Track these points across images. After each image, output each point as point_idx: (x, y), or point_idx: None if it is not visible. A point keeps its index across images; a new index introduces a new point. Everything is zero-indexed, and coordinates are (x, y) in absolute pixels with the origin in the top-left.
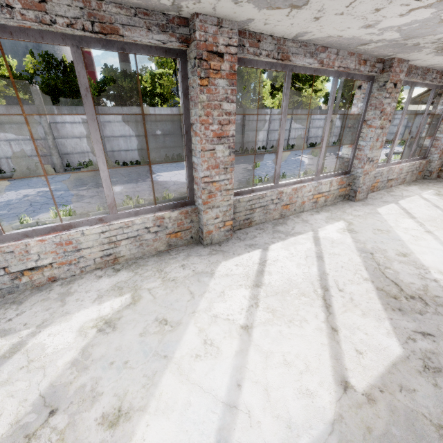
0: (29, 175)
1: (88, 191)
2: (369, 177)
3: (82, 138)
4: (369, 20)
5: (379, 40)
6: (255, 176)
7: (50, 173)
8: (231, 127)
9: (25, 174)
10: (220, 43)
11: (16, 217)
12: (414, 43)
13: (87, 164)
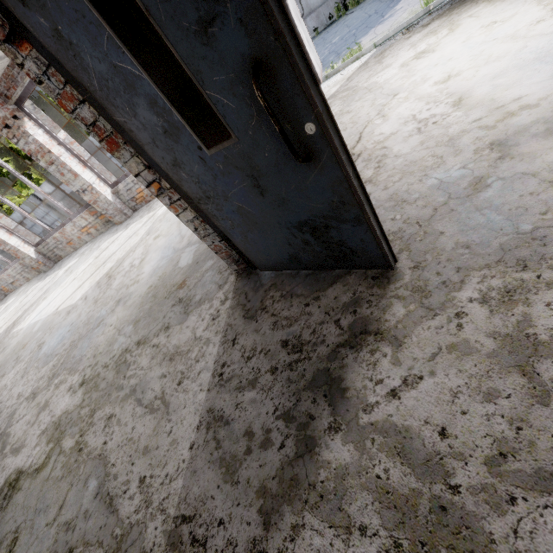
0: None
1: None
2: (105, 202)
3: None
4: None
5: None
6: None
7: None
8: None
9: None
10: None
11: None
12: None
13: None
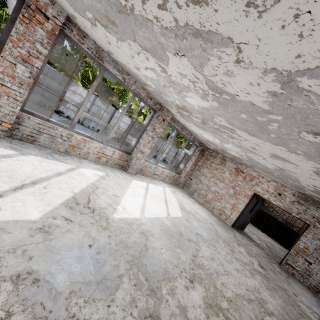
0: None
1: None
2: (140, 162)
3: None
4: (134, 63)
5: (150, 85)
6: None
7: None
8: (39, 62)
9: None
10: (49, 11)
11: None
12: (165, 98)
13: None
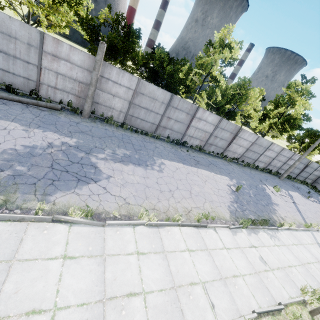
0: (59, 110)
1: (105, 164)
2: None
3: (115, 96)
4: None
5: None
6: (249, 219)
7: (76, 114)
8: None
9: (57, 108)
10: None
11: (34, 186)
12: None
13: (108, 118)
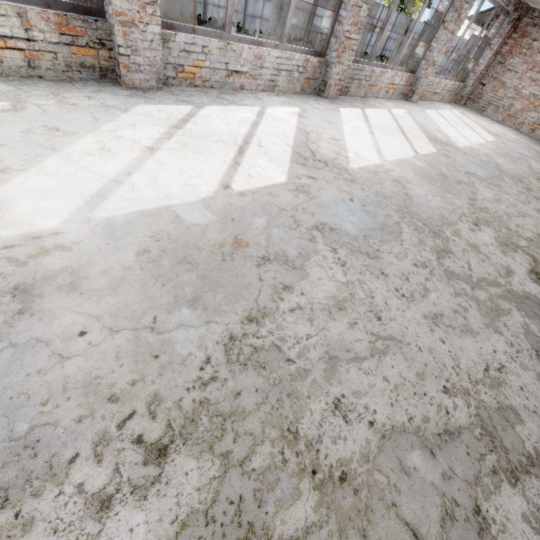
0: None
1: None
2: (427, 82)
3: None
4: None
5: None
6: None
7: None
8: None
9: None
10: None
11: None
12: None
13: None
